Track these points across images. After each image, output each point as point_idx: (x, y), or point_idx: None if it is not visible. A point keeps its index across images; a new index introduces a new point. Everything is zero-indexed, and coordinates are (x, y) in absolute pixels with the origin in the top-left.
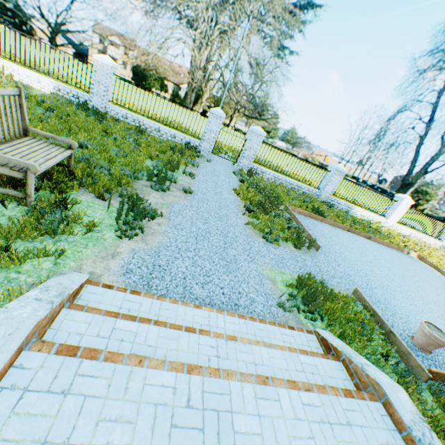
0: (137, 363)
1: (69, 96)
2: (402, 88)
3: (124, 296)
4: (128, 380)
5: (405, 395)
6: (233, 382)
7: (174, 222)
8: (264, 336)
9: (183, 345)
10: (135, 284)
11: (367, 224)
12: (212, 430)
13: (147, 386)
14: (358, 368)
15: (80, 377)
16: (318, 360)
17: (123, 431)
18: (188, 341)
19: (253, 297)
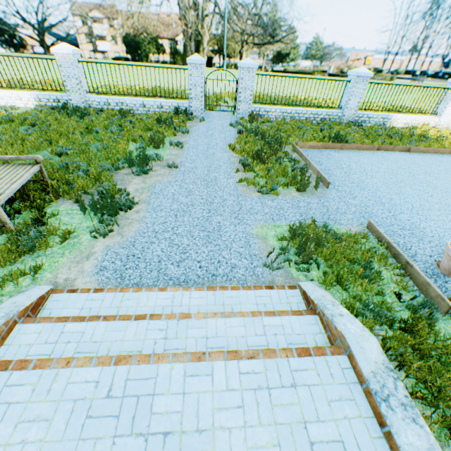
0: (64, 365)
1: (51, 102)
2: None
3: (87, 296)
4: (52, 382)
5: (374, 344)
6: (163, 364)
7: (154, 204)
8: (234, 303)
9: (130, 334)
10: (108, 280)
11: (409, 132)
12: (128, 415)
13: (70, 384)
14: (329, 321)
15: (8, 387)
16: (287, 319)
17: (39, 428)
18: (136, 329)
19: (234, 262)
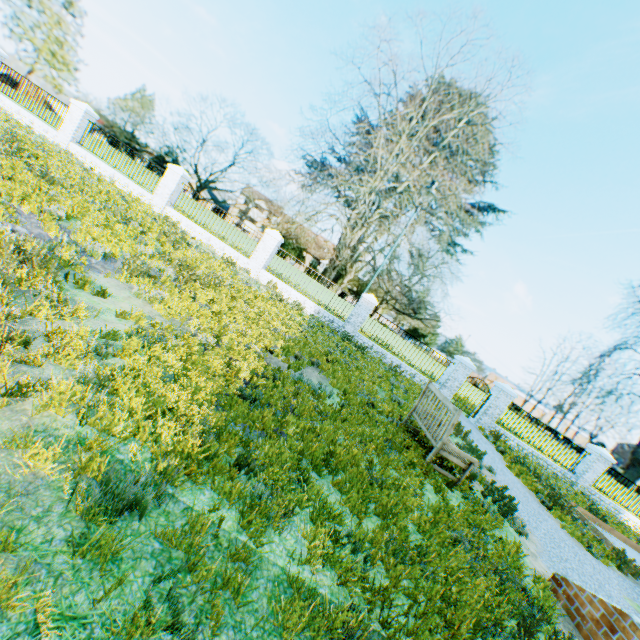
0: None
1: (325, 319)
2: (635, 335)
3: None
4: None
5: None
6: None
7: (523, 516)
8: None
9: None
10: None
11: None
12: None
13: None
14: None
15: None
16: None
17: None
18: None
19: None
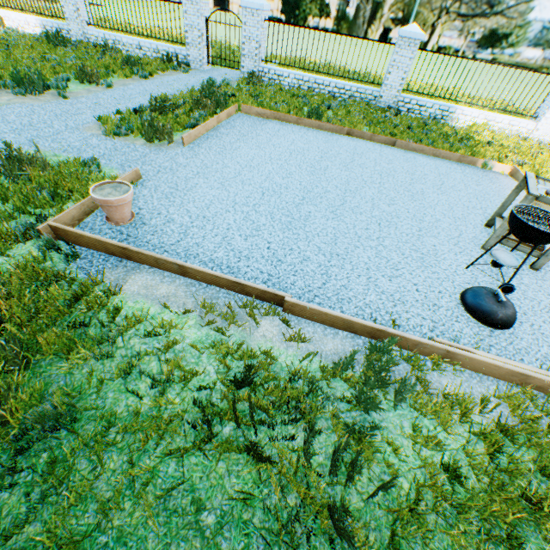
0: None
1: (54, 32)
2: None
3: None
4: None
5: None
6: None
7: None
8: None
9: None
10: None
11: (452, 131)
12: None
13: None
14: None
15: None
16: None
17: None
18: None
19: None
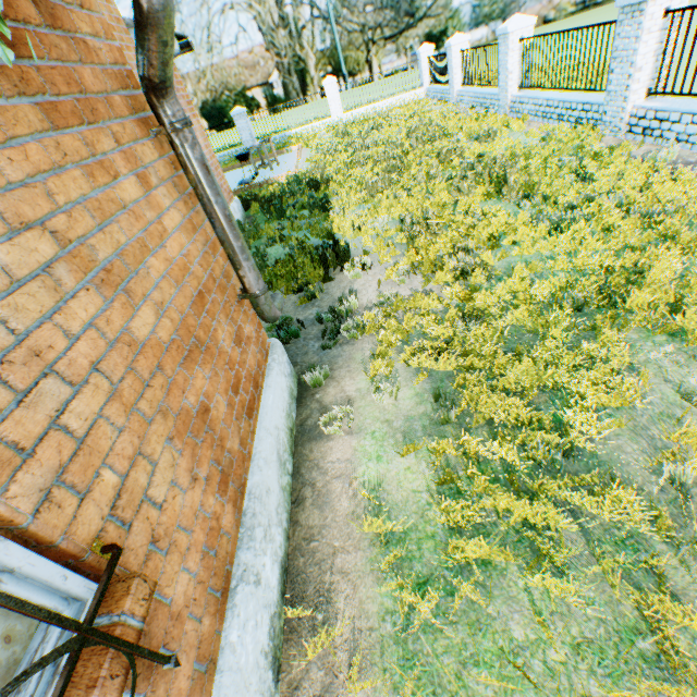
0: None
1: None
2: None
3: None
4: None
5: None
6: None
7: None
8: None
9: None
10: None
11: (283, 145)
12: None
13: None
14: None
15: None
16: None
17: None
18: None
19: None
